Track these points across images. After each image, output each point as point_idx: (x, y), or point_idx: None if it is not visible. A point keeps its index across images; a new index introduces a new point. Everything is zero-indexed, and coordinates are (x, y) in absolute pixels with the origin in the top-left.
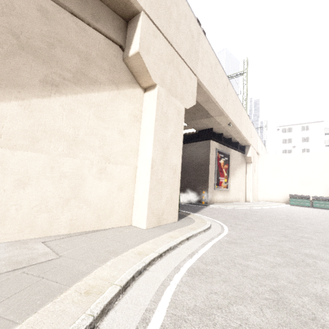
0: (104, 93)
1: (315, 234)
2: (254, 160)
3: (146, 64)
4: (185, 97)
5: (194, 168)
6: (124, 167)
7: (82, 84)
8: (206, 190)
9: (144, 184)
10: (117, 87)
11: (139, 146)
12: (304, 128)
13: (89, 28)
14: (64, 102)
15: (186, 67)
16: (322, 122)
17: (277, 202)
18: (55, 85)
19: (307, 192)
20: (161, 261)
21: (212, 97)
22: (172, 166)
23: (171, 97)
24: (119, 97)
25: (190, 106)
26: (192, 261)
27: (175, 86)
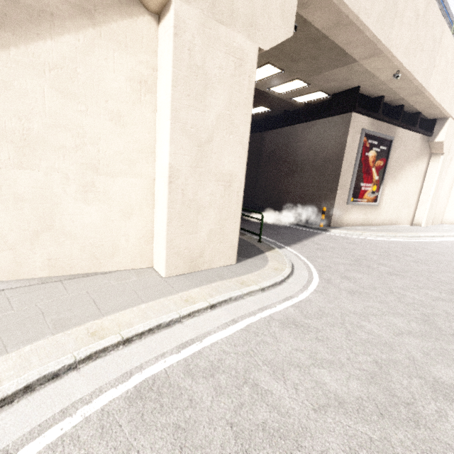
0: (66, 38)
1: None
2: (451, 148)
3: None
4: (260, 22)
5: (316, 167)
6: (129, 181)
7: (14, 24)
8: (331, 206)
9: (161, 209)
10: (92, 20)
11: (156, 141)
12: None
13: None
14: None
15: None
16: None
17: None
18: None
19: None
20: (120, 351)
21: (348, 11)
22: (222, 175)
23: (217, 27)
24: (99, 43)
25: (275, 41)
26: (170, 362)
27: None
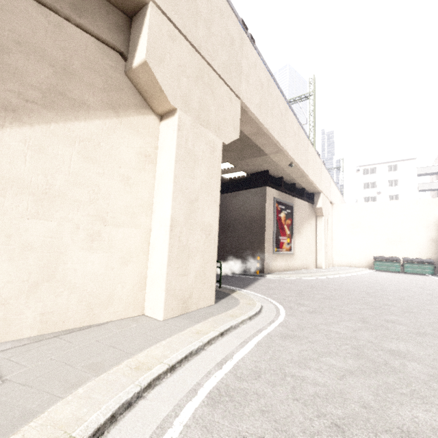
0: (96, 122)
1: (405, 315)
2: (326, 212)
3: (158, 78)
4: (222, 128)
5: (245, 225)
6: (130, 231)
7: (58, 108)
8: (262, 255)
9: (161, 254)
10: (117, 113)
11: (154, 198)
12: (391, 168)
13: (68, 24)
14: (28, 135)
15: (224, 85)
16: (413, 159)
17: (358, 267)
18: (12, 110)
19: (396, 253)
20: (171, 378)
21: (263, 127)
22: (204, 226)
23: (200, 128)
24: (119, 128)
25: (231, 140)
26: (220, 376)
27: (207, 111)
